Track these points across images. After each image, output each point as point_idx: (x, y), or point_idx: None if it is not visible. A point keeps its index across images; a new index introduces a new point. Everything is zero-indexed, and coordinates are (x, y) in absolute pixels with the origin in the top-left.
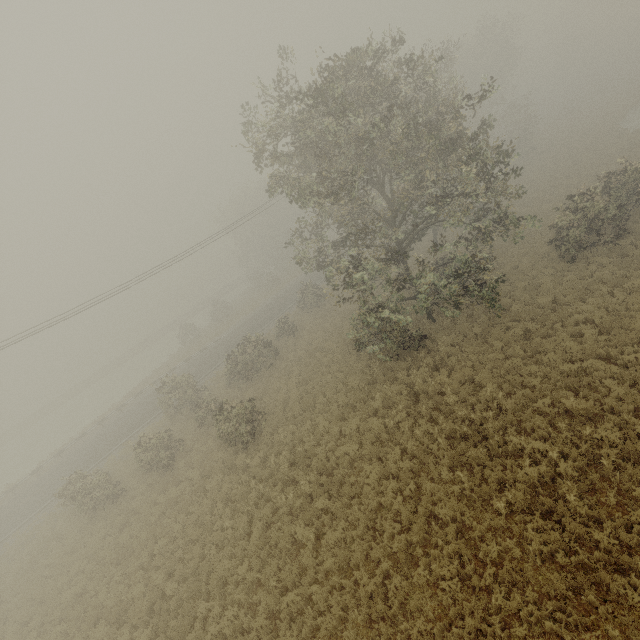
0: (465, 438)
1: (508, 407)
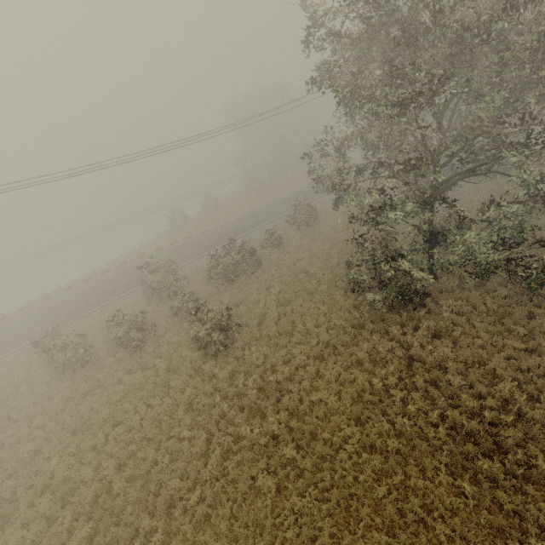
0: (469, 435)
1: (533, 417)
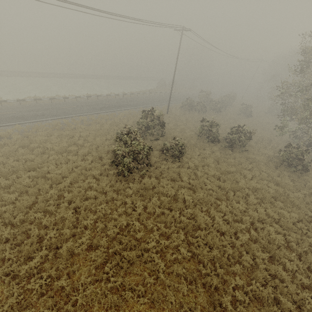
0: None
1: None
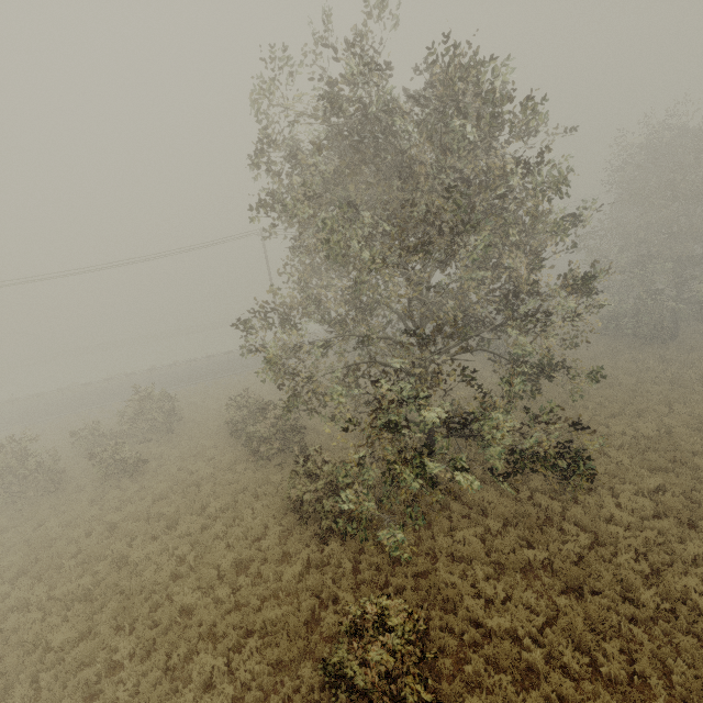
0: None
1: None
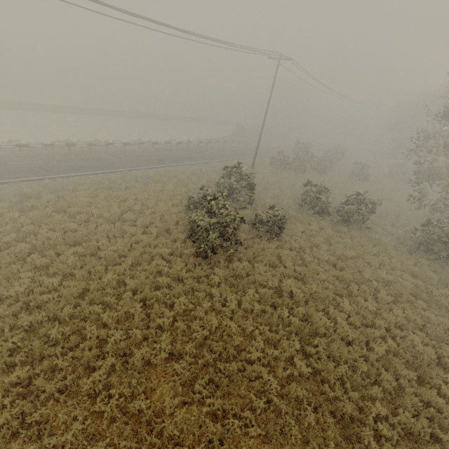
0: None
1: None
